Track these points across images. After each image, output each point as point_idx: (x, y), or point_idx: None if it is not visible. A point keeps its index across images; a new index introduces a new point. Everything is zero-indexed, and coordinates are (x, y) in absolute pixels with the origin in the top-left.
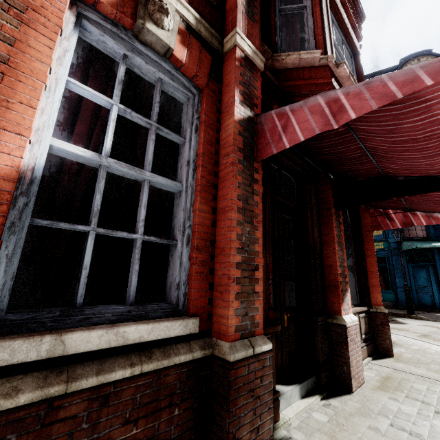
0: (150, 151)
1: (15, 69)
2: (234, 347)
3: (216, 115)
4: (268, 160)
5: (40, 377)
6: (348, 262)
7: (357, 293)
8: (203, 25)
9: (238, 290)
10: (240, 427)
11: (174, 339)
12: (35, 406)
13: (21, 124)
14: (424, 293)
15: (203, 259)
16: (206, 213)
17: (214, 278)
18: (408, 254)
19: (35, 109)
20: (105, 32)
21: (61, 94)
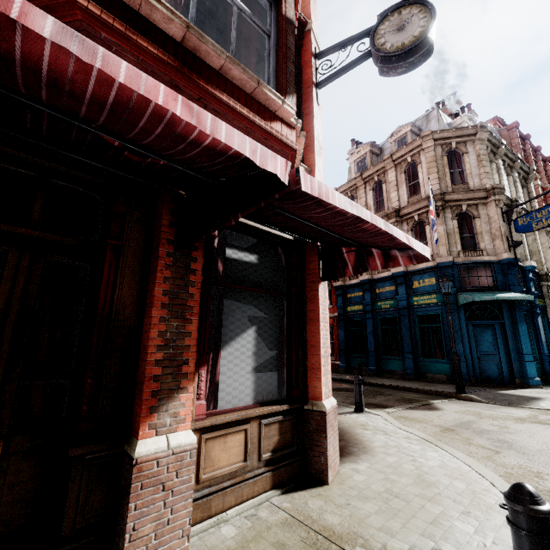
0: None
1: None
2: None
3: None
4: None
5: None
6: (264, 332)
7: (285, 381)
8: None
9: None
10: None
11: None
12: None
13: None
14: (489, 361)
15: None
16: None
17: None
18: (467, 309)
19: None
20: None
21: None
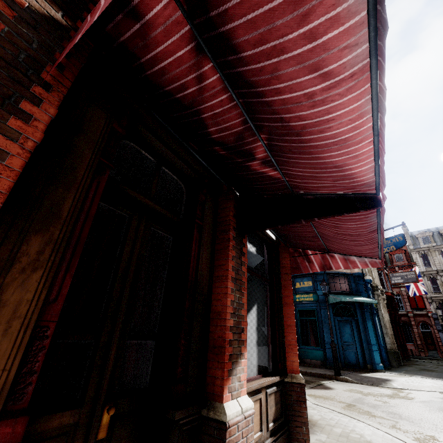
0: None
1: None
2: None
3: None
4: (119, 129)
5: None
6: (260, 311)
7: (270, 356)
8: None
9: None
10: None
11: None
12: None
13: None
14: (349, 350)
15: None
16: None
17: None
18: (334, 307)
19: None
20: None
21: None
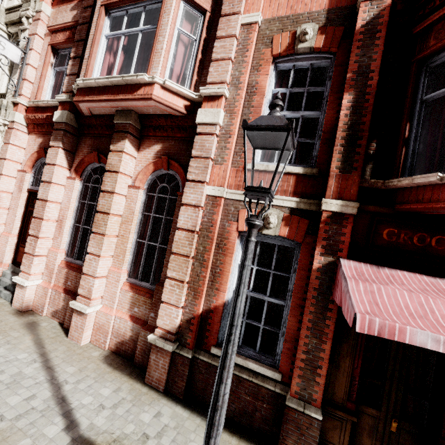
0: (268, 286)
1: (223, 272)
2: (291, 400)
3: (309, 260)
4: None
5: None
6: None
7: None
8: (303, 202)
9: (300, 373)
10: (288, 436)
11: (269, 377)
12: None
13: (224, 289)
14: None
15: (289, 347)
16: (294, 322)
17: (295, 359)
18: None
19: (227, 283)
20: None
21: (236, 271)
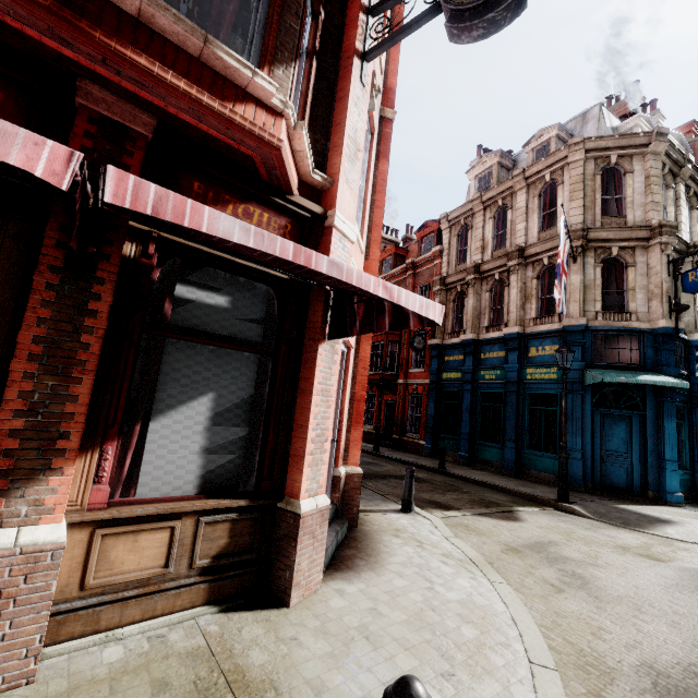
0: None
1: None
2: None
3: None
4: None
5: None
6: (229, 402)
7: (256, 469)
8: None
9: None
10: None
11: None
12: None
13: None
14: (616, 464)
15: None
16: None
17: None
18: (597, 392)
19: None
20: None
21: None
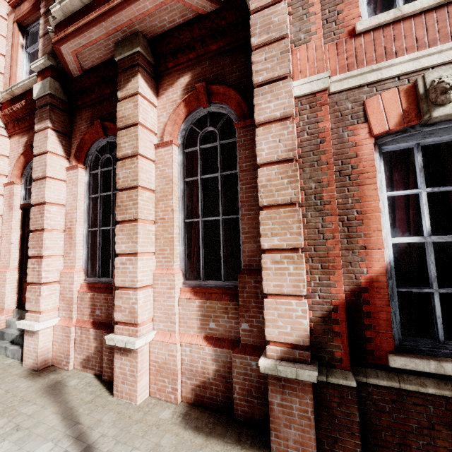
0: None
1: (365, 214)
2: None
3: None
4: None
5: (434, 382)
6: None
7: None
8: None
9: None
10: None
11: None
12: (438, 397)
13: (378, 243)
14: None
15: None
16: None
17: None
18: None
19: (381, 231)
20: (398, 142)
21: (387, 209)
